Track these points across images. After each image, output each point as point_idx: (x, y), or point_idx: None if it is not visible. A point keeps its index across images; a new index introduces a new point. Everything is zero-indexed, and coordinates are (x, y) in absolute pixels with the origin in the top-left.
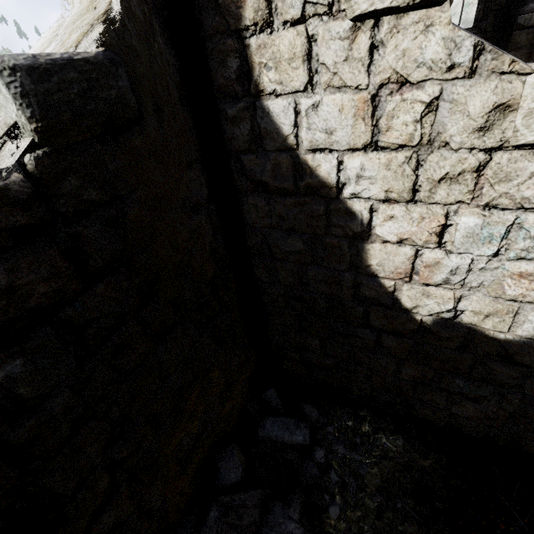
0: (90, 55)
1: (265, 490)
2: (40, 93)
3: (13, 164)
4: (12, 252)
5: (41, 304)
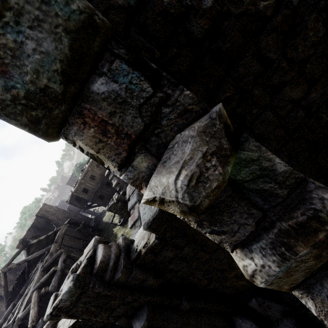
0: (157, 212)
1: (286, 307)
2: (152, 229)
3: (155, 239)
4: (162, 251)
5: (172, 256)
